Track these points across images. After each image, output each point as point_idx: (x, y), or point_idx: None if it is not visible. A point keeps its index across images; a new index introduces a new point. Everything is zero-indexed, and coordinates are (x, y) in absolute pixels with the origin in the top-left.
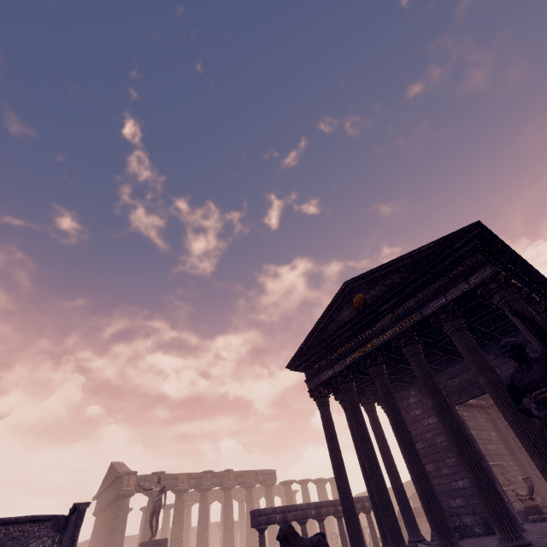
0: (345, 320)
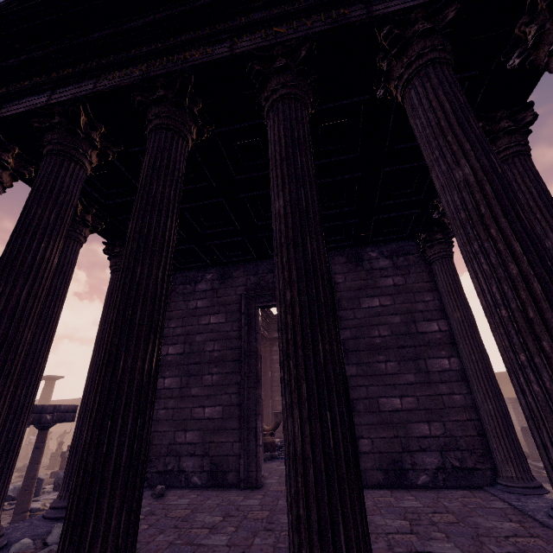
0: None
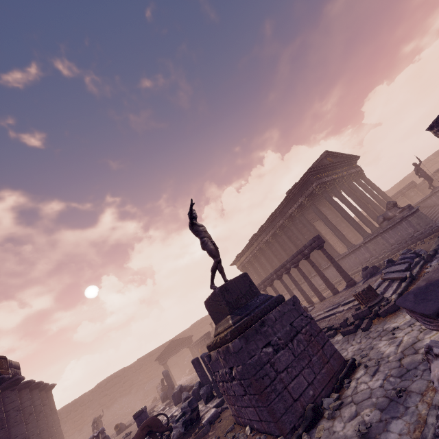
0: (328, 163)
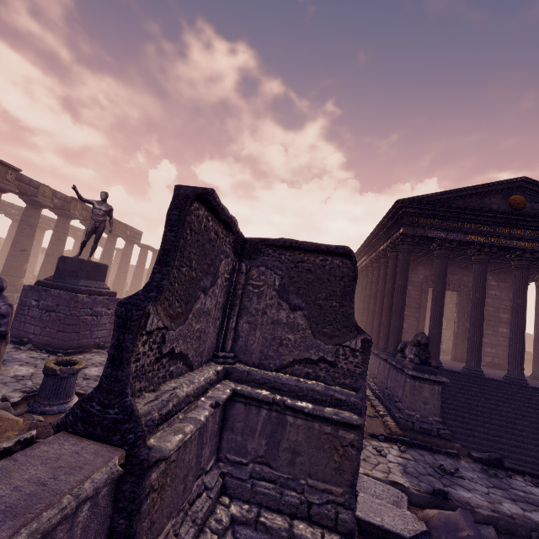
0: (492, 207)
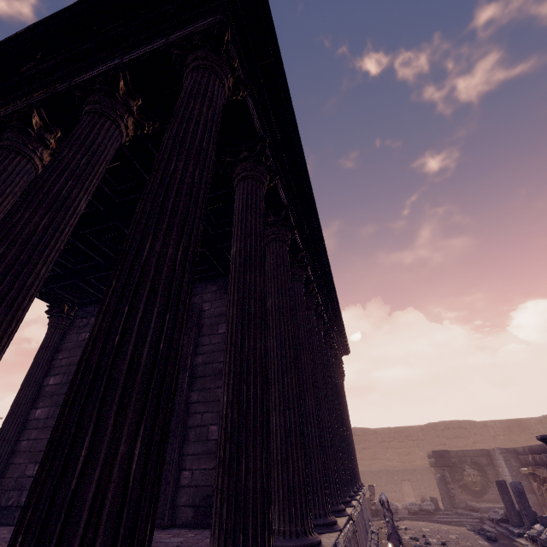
0: None
